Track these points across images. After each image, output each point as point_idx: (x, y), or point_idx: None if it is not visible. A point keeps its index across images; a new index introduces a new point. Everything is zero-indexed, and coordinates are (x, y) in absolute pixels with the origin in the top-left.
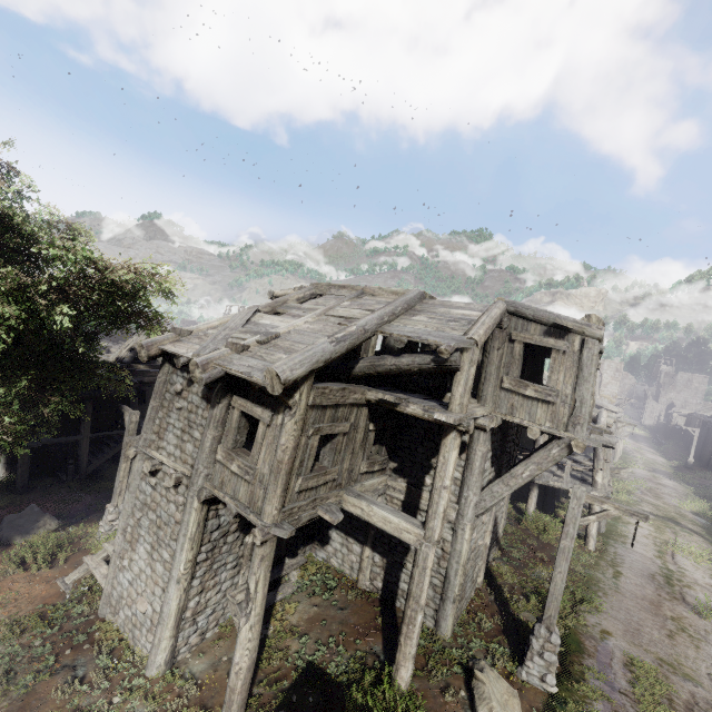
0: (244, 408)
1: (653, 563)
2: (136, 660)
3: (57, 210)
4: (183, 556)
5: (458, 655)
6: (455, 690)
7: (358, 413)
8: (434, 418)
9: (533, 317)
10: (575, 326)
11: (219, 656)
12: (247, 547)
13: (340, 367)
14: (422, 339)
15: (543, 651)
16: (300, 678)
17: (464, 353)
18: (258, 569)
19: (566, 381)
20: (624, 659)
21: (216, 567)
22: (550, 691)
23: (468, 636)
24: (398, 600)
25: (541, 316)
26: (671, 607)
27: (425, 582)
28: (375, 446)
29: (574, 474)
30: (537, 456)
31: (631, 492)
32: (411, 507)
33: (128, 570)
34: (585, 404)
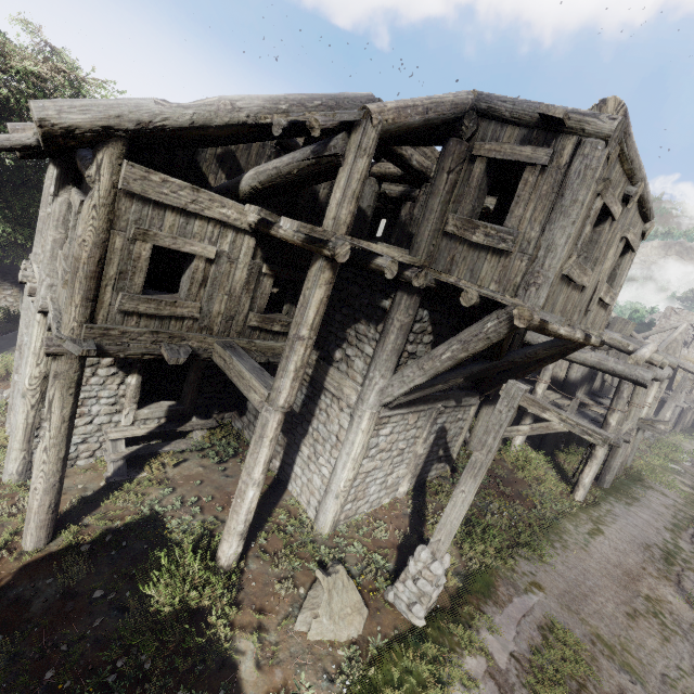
0: (72, 200)
1: (657, 534)
2: (2, 465)
3: (30, 22)
4: (27, 370)
5: (325, 554)
6: (296, 585)
7: (238, 241)
8: (302, 240)
9: (510, 114)
10: (572, 119)
11: (77, 483)
12: (130, 389)
13: (231, 183)
14: (299, 115)
15: (419, 577)
16: (135, 523)
17: (352, 134)
18: (51, 386)
19: (535, 216)
20: (542, 620)
21: (82, 397)
22: (413, 622)
23: (350, 539)
24: (291, 483)
25: (522, 110)
26: (653, 586)
27: (261, 453)
28: (286, 305)
29: (587, 414)
30: (466, 332)
31: (676, 461)
32: (317, 385)
33: (17, 384)
34: (553, 252)
